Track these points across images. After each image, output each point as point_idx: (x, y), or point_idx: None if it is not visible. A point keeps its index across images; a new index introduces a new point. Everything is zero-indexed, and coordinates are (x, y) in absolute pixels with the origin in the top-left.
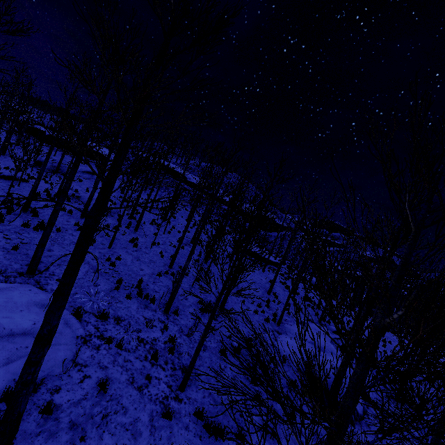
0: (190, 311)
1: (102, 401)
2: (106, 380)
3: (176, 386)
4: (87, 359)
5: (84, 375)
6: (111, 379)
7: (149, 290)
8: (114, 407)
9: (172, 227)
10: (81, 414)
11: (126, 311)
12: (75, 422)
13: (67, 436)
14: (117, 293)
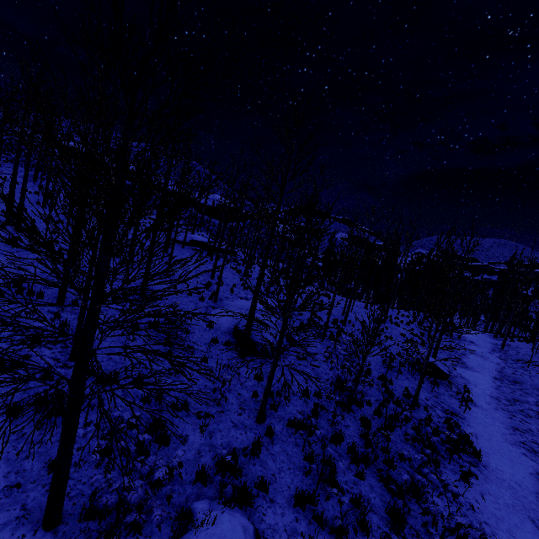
0: None
1: None
2: None
3: (67, 358)
4: None
5: None
6: None
7: (37, 288)
8: None
9: None
10: None
11: None
12: None
13: None
14: None
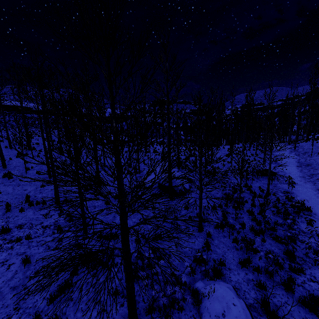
0: (77, 194)
1: (30, 267)
2: (26, 257)
3: (82, 233)
4: (5, 257)
5: (8, 265)
6: (31, 255)
7: (39, 199)
8: (41, 265)
9: (39, 151)
10: (17, 281)
11: (25, 219)
12: (15, 286)
13: (13, 294)
14: (10, 213)
